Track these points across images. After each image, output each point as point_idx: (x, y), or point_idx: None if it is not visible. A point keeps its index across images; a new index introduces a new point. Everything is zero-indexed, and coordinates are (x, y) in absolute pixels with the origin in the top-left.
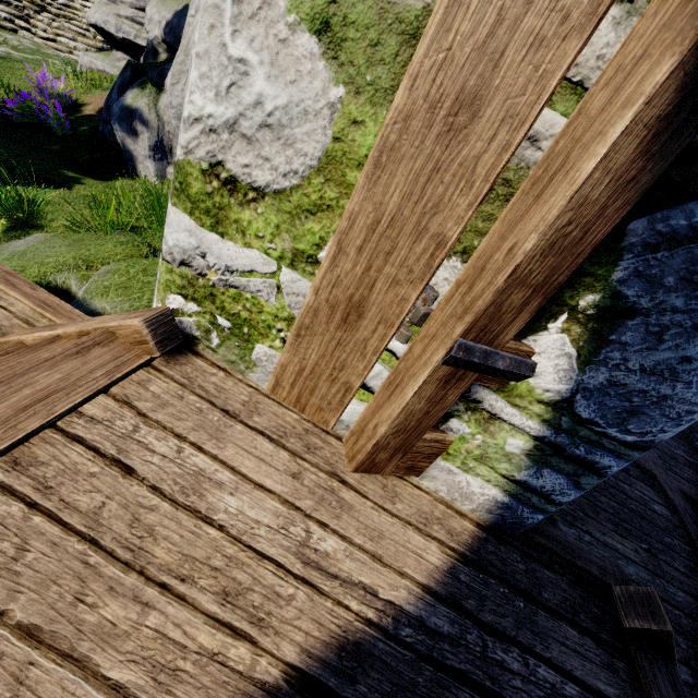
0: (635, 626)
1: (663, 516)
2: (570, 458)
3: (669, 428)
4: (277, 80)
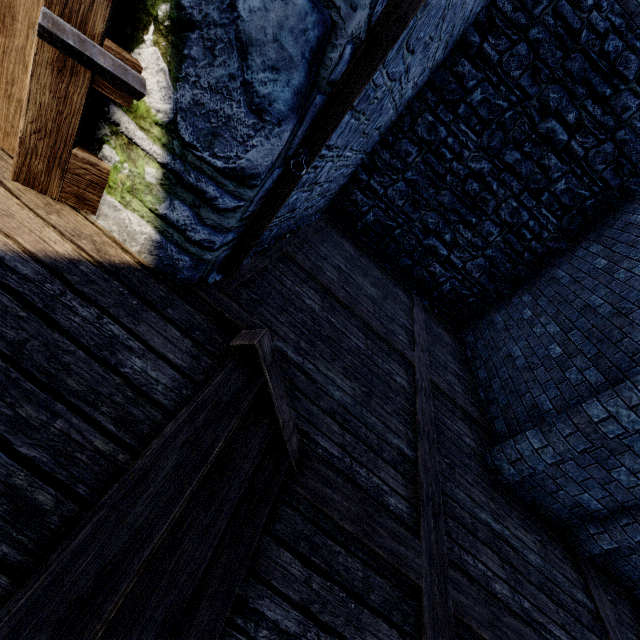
0: (236, 344)
1: (401, 385)
2: (188, 187)
3: (242, 154)
4: None
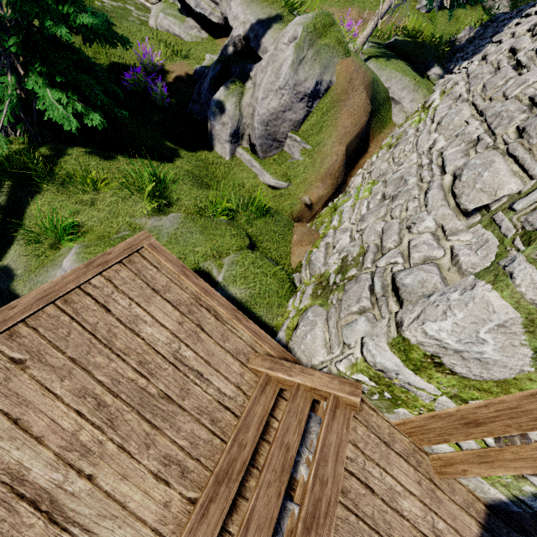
0: None
1: None
2: None
3: None
4: (498, 352)
